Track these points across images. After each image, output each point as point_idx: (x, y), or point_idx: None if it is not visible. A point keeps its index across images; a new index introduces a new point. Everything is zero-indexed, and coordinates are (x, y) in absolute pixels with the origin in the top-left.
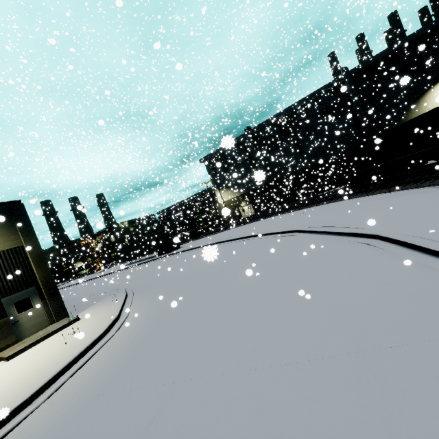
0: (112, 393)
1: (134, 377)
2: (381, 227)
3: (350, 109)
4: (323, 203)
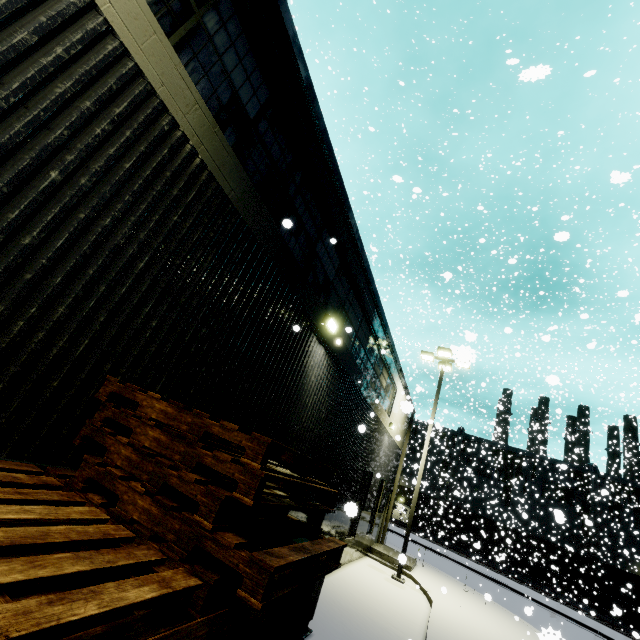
0: None
1: None
2: None
3: (581, 505)
4: (564, 603)
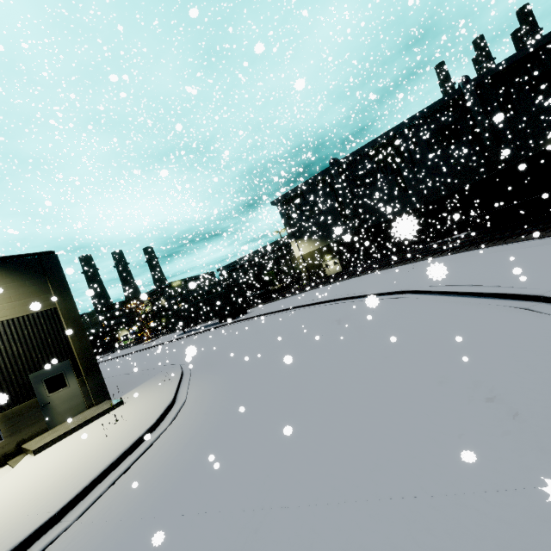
0: (168, 516)
1: (199, 494)
2: (546, 285)
3: (472, 131)
4: (439, 255)
